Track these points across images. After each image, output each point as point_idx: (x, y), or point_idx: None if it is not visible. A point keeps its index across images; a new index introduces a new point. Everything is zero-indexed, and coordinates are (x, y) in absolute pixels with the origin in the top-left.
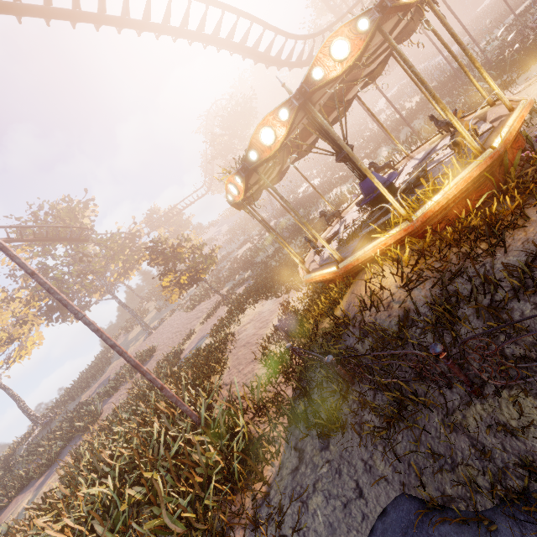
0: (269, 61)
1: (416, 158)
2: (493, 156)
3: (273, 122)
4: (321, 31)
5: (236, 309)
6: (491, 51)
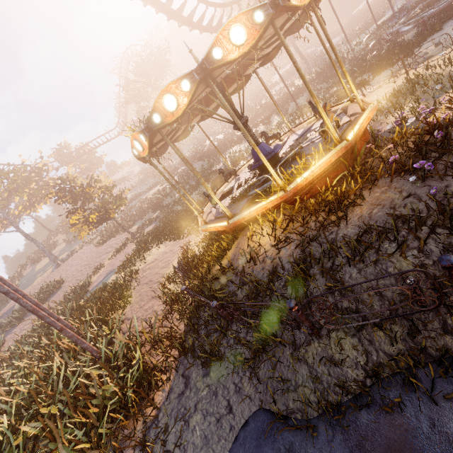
0: (182, 21)
1: (297, 133)
2: (347, 147)
3: (175, 90)
4: (230, 2)
5: (142, 248)
6: (358, 51)
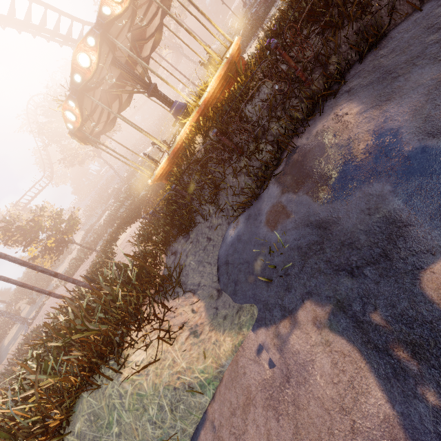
0: (74, 43)
1: None
2: (228, 62)
3: (85, 48)
4: None
5: (110, 242)
6: None
